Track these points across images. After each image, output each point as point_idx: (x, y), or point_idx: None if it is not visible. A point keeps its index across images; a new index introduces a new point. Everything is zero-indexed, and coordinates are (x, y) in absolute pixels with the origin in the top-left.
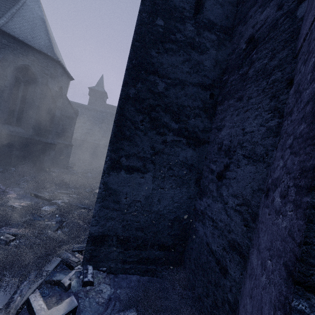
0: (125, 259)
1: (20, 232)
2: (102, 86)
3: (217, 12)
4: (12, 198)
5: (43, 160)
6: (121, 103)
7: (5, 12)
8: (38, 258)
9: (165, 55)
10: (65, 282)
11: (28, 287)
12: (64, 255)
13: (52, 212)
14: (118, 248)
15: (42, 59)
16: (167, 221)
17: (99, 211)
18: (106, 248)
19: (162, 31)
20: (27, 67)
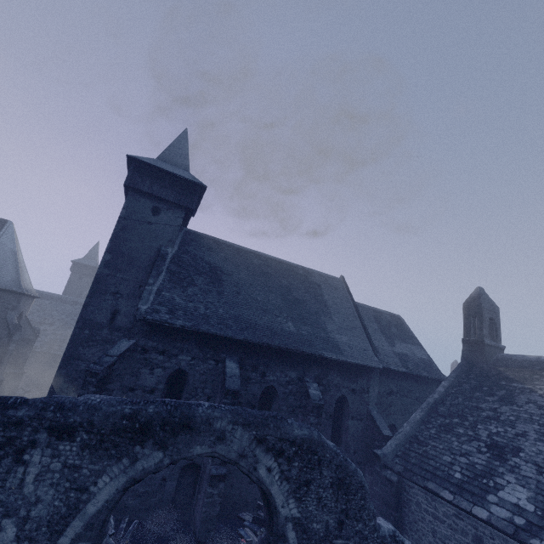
0: None
1: None
2: (95, 259)
3: (125, 321)
4: None
5: None
6: (56, 379)
7: None
8: None
9: (88, 348)
10: None
11: None
12: None
13: None
14: None
15: (6, 296)
16: None
17: None
18: None
19: (87, 336)
20: None
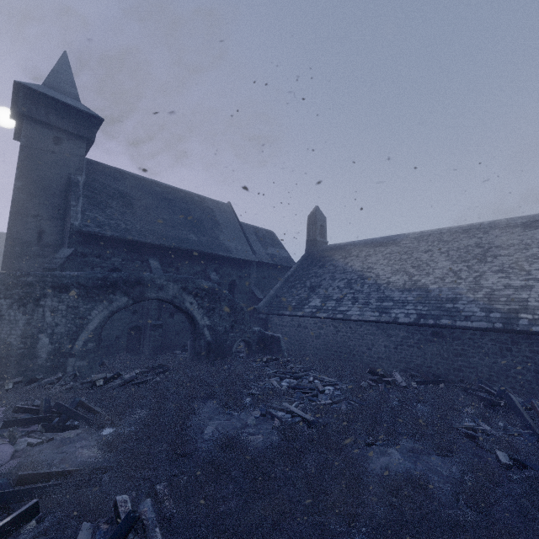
0: None
1: None
2: None
3: (51, 239)
4: None
5: None
6: None
7: None
8: None
9: (23, 262)
10: None
11: None
12: None
13: None
14: None
15: None
16: None
17: None
18: None
19: (20, 252)
20: None
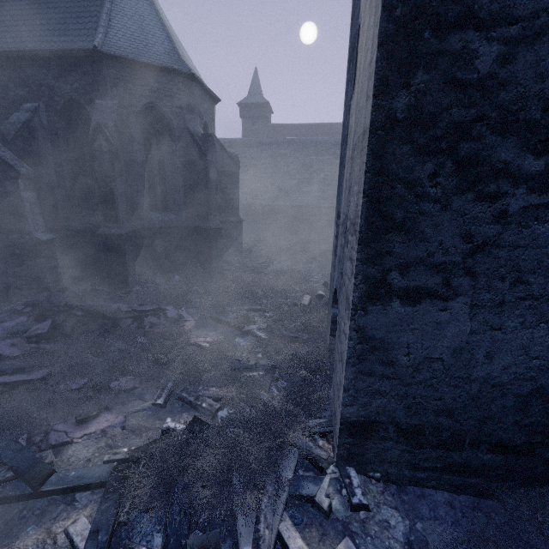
0: (416, 463)
1: (223, 394)
2: (259, 93)
3: None
4: (192, 331)
5: (210, 257)
6: (376, 143)
7: (97, 15)
8: (266, 450)
9: None
10: (321, 501)
11: (272, 509)
12: (305, 450)
13: (251, 350)
14: (399, 444)
15: (168, 82)
16: (511, 398)
17: (355, 380)
18: (376, 443)
19: None
20: (152, 107)
